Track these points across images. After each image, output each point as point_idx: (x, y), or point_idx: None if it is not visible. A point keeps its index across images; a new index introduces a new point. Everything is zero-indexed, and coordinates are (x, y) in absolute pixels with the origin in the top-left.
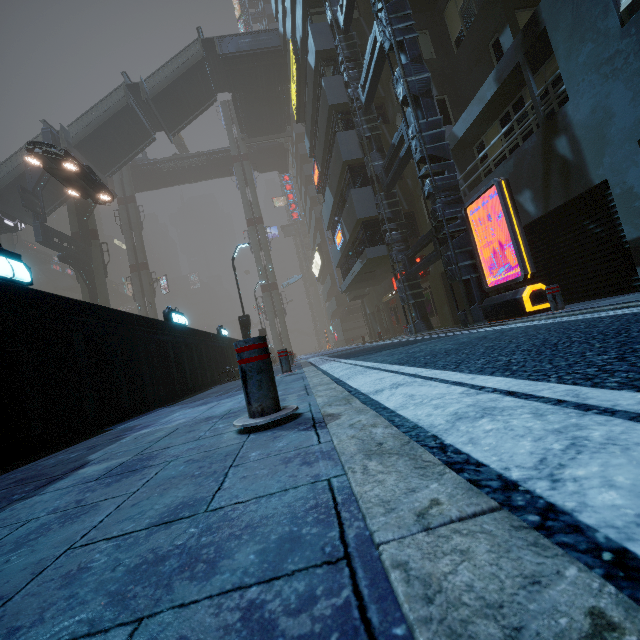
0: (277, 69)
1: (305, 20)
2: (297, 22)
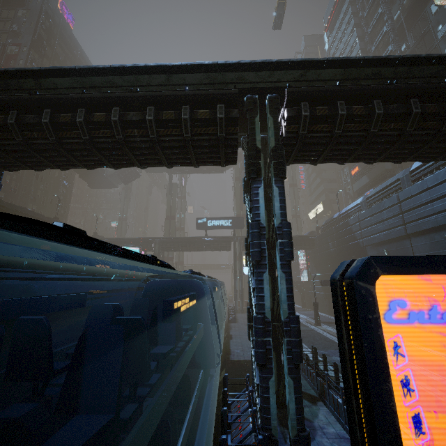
0: None
1: None
2: None
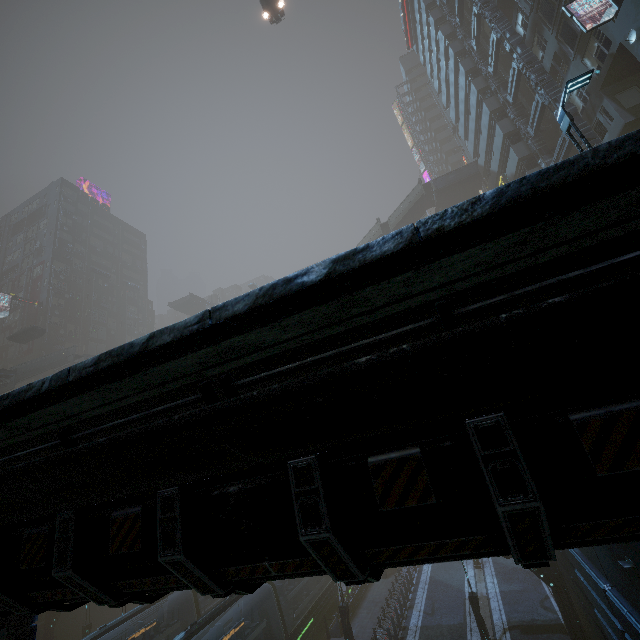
0: (472, 184)
1: (518, 167)
2: (509, 167)
